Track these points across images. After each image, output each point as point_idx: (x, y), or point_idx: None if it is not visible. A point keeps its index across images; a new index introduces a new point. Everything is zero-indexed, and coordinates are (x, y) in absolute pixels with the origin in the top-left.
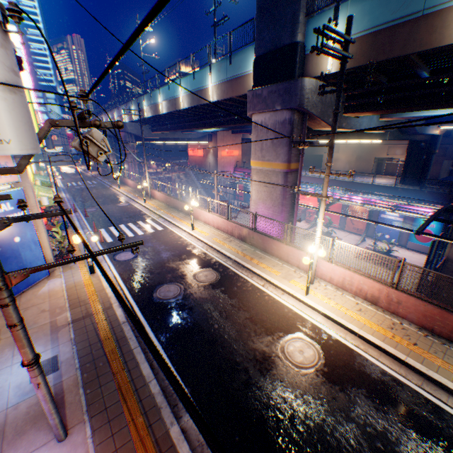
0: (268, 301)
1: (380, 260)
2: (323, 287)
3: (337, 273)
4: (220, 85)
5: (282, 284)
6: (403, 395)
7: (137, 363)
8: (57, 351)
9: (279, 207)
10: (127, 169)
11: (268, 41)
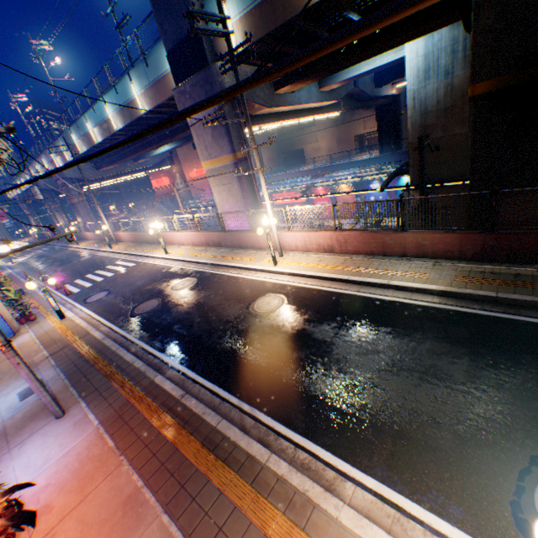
0: (243, 282)
1: (321, 210)
2: (291, 256)
3: (299, 239)
4: (146, 92)
5: (254, 266)
6: (344, 300)
7: (121, 357)
8: (41, 377)
9: (242, 201)
10: (82, 222)
11: (173, 33)
